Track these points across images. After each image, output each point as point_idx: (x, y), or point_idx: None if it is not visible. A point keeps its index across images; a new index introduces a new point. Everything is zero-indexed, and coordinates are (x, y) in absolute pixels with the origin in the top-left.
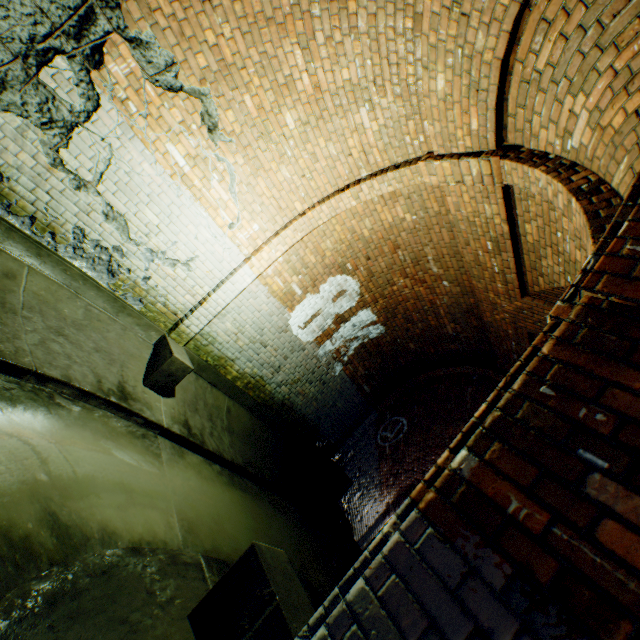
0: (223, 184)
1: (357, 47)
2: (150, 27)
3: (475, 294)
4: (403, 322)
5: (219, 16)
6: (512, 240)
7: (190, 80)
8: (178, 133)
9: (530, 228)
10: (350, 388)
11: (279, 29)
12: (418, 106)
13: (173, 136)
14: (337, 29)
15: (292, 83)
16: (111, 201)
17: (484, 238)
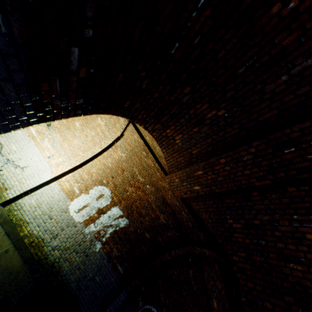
0: (50, 142)
1: None
2: None
3: (157, 186)
4: (138, 216)
5: None
6: (147, 146)
7: None
8: None
9: (148, 138)
10: (107, 265)
11: None
12: None
13: None
14: None
15: None
16: None
17: (142, 151)
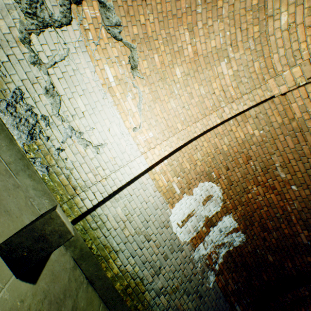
0: (134, 101)
1: (221, 26)
2: (112, 2)
3: None
4: (259, 230)
5: (148, 10)
6: None
7: (127, 38)
8: (113, 62)
9: None
10: (224, 307)
11: (178, 21)
12: (261, 50)
13: (110, 62)
14: (209, 19)
15: (181, 51)
16: (55, 82)
17: None
